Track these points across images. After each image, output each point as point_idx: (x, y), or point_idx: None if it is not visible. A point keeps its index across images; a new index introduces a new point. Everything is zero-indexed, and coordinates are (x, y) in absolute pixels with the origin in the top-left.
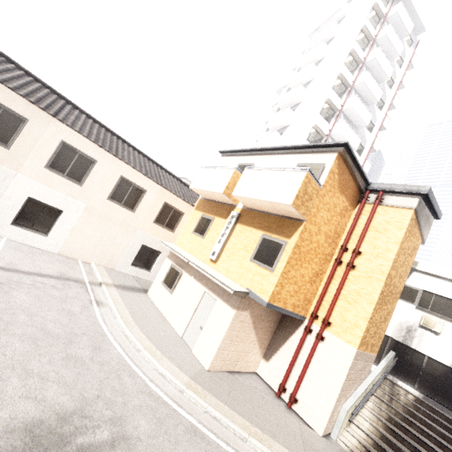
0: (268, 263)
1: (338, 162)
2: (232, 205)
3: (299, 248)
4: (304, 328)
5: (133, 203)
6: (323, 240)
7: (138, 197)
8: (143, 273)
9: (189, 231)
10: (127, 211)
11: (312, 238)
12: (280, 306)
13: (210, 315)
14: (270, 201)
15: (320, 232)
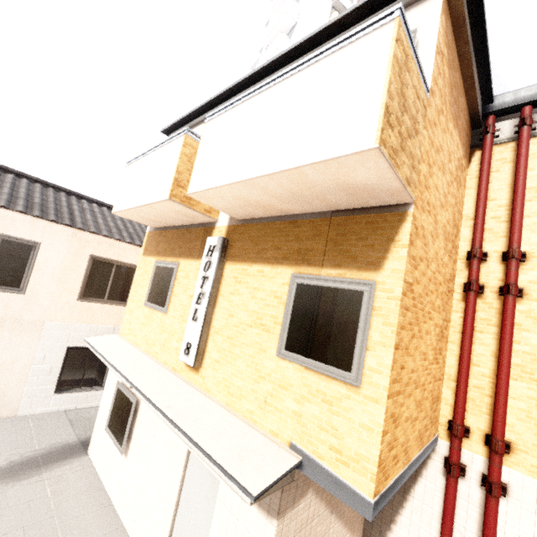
0: (333, 359)
1: (445, 26)
2: (207, 225)
3: (411, 291)
4: (442, 465)
5: (16, 275)
6: (442, 248)
7: (22, 260)
8: (89, 397)
9: (139, 302)
10: (4, 294)
11: (428, 250)
12: (399, 470)
13: (212, 529)
14: (292, 167)
15: (437, 228)
